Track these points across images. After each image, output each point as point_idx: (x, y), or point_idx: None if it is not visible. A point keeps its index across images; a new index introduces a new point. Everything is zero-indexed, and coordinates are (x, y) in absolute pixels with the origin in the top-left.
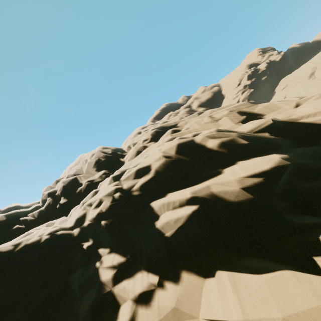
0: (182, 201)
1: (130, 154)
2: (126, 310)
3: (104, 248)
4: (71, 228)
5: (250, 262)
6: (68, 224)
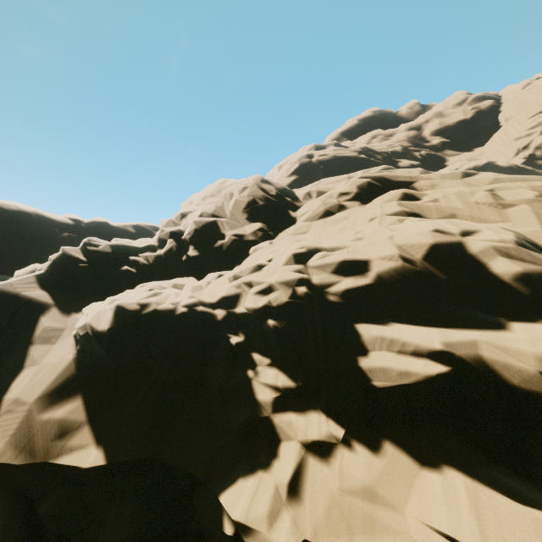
0: (421, 349)
1: (311, 210)
2: (292, 452)
3: (261, 355)
4: (211, 306)
5: (507, 479)
6: (207, 297)
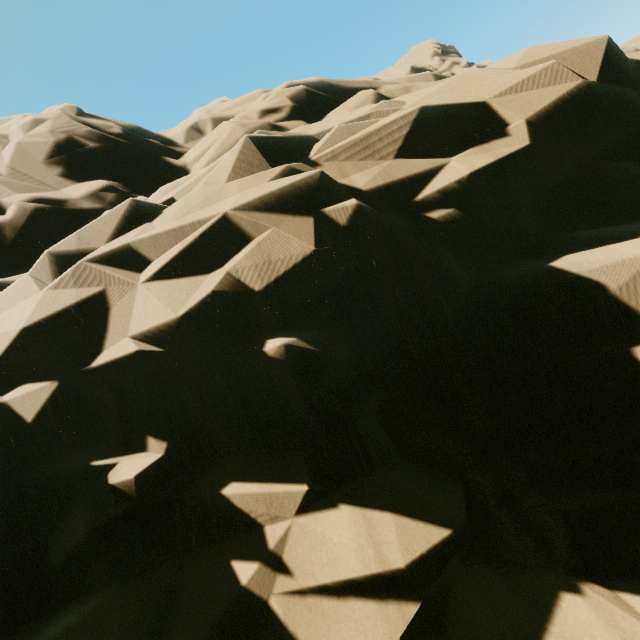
0: None
1: (218, 141)
2: None
3: (262, 481)
4: None
5: None
6: None
